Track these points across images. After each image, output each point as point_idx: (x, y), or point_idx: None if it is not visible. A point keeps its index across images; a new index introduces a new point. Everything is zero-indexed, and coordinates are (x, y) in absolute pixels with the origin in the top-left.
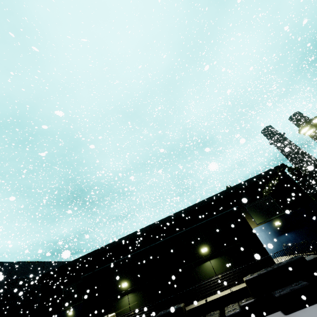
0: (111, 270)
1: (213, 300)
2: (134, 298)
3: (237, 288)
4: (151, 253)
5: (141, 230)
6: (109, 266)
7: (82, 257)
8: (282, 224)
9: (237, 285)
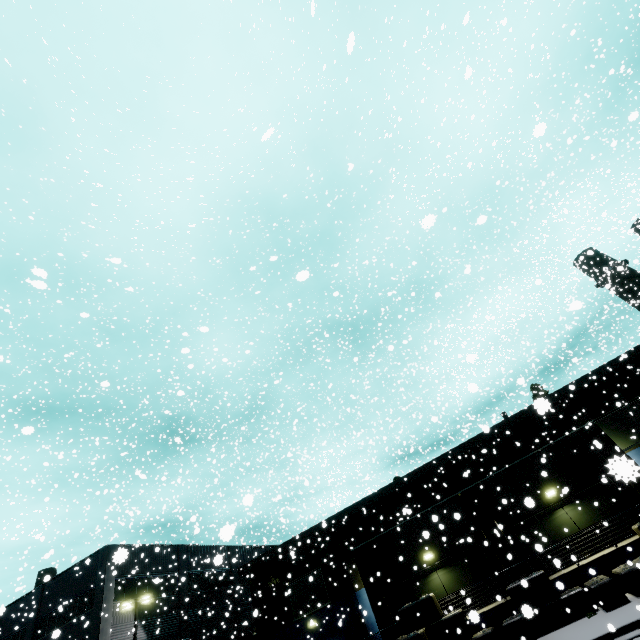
0: (397, 537)
1: (589, 562)
2: (449, 576)
3: (623, 543)
4: (459, 506)
5: (409, 475)
6: (393, 531)
7: (313, 530)
8: None
9: (619, 542)
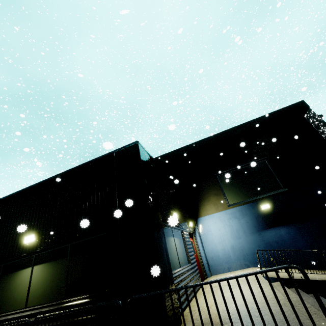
0: None
1: None
2: None
3: None
4: None
5: None
6: None
7: None
8: (274, 209)
9: None
